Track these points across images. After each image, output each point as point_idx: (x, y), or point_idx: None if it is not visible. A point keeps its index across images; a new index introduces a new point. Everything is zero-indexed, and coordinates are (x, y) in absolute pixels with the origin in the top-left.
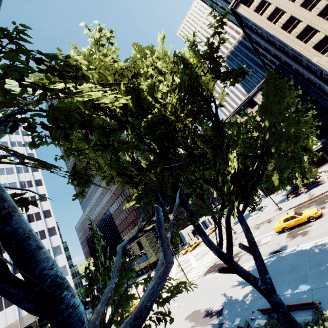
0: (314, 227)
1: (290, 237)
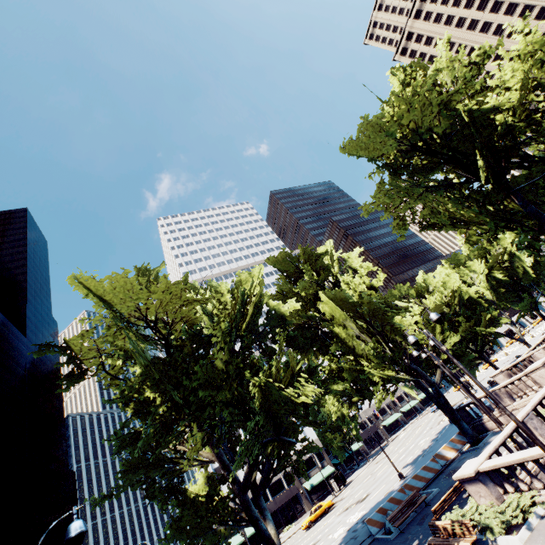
0: None
1: None
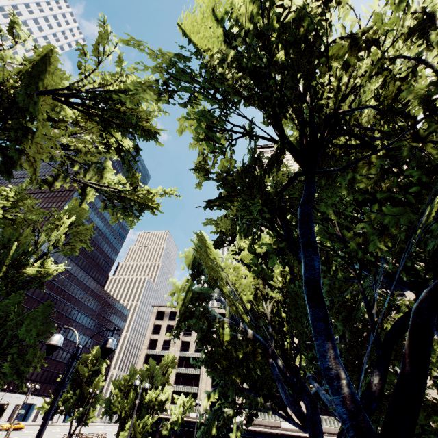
0: None
1: None
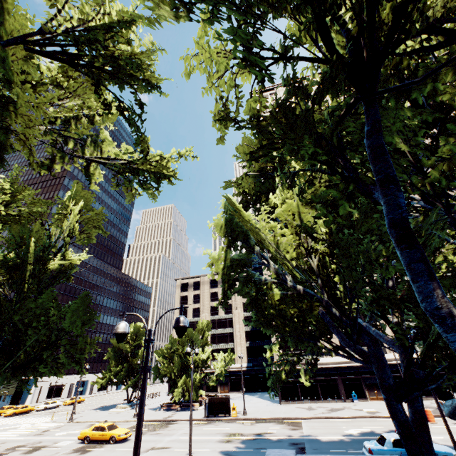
0: (99, 450)
1: (76, 450)
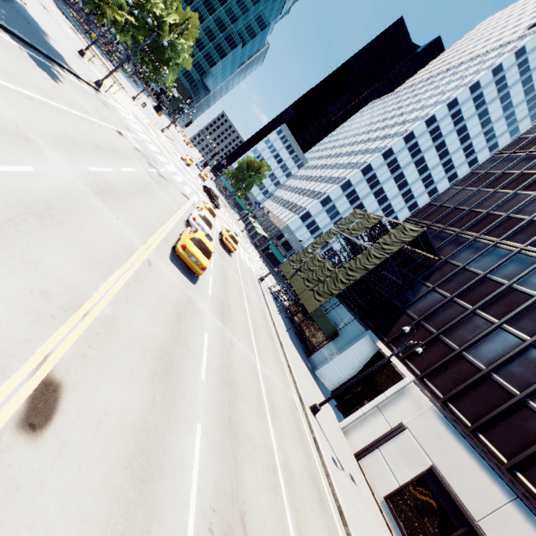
0: None
1: None
